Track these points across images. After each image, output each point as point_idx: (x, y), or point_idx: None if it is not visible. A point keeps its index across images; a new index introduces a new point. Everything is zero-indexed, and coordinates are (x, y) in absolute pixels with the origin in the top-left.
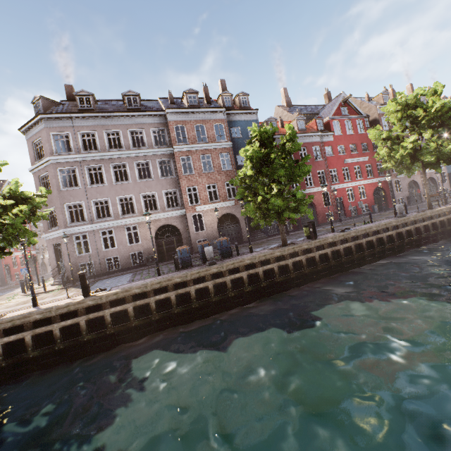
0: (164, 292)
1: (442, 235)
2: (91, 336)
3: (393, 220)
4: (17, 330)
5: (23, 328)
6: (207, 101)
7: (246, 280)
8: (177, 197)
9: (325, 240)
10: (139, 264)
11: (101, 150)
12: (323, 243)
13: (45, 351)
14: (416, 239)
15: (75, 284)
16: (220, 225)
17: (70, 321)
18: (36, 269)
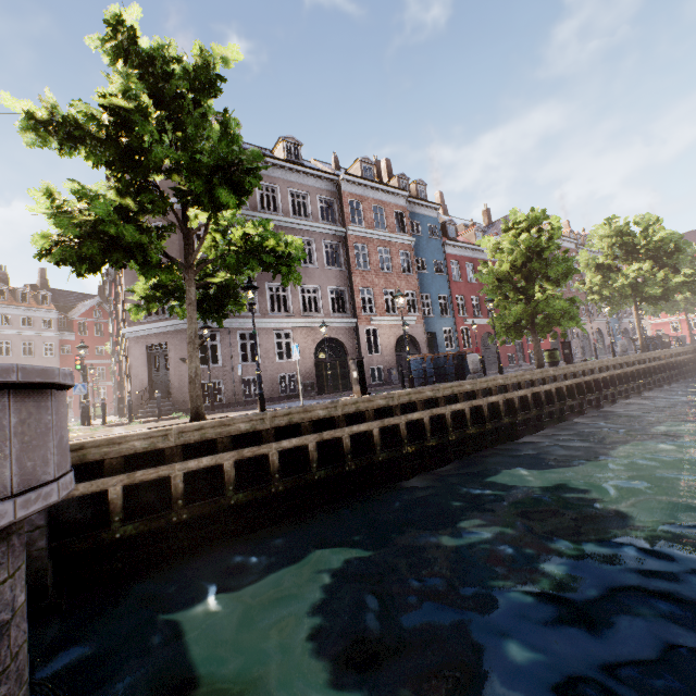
0: (451, 404)
1: (663, 382)
2: (386, 455)
3: (629, 355)
4: (288, 433)
5: (295, 432)
6: (379, 179)
7: (530, 400)
8: (344, 300)
9: (586, 365)
10: (291, 394)
11: (249, 207)
12: (584, 368)
13: (333, 471)
14: (646, 382)
15: (214, 410)
16: (397, 350)
17: (362, 426)
18: (88, 392)
